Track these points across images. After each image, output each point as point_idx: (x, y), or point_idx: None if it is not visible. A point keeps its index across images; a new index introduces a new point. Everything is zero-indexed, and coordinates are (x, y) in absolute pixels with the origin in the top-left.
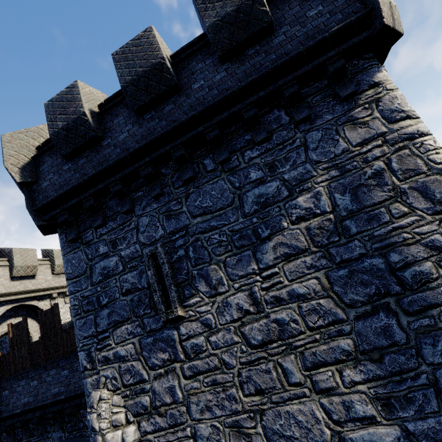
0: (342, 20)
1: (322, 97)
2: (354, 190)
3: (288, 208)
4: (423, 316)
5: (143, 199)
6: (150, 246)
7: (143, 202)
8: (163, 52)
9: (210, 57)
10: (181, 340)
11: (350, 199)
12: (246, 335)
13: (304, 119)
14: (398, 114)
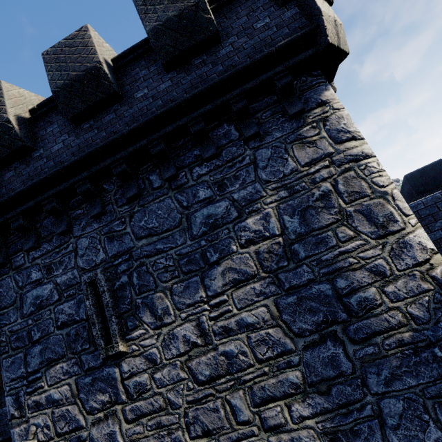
0: (289, 35)
1: (271, 113)
2: (303, 212)
3: (237, 231)
4: (368, 344)
5: (83, 218)
6: (89, 271)
7: (82, 221)
8: (99, 55)
9: (155, 64)
10: (123, 378)
11: (299, 221)
12: (194, 371)
13: (253, 136)
14: (344, 134)
